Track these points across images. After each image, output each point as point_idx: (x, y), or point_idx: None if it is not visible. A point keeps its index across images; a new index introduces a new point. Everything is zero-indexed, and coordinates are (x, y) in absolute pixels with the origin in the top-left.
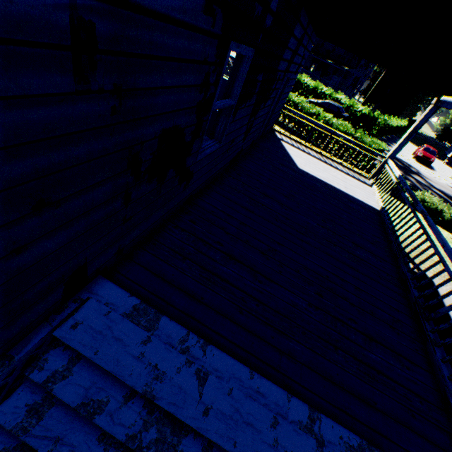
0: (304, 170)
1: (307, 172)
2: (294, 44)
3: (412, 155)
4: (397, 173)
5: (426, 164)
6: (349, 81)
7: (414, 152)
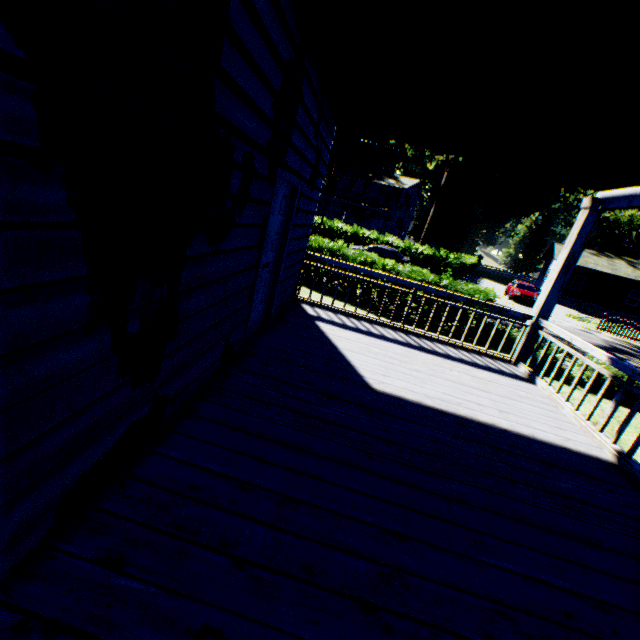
0: (390, 391)
1: (399, 396)
2: (272, 70)
3: (505, 295)
4: (598, 352)
5: (530, 304)
6: (392, 223)
7: (505, 291)
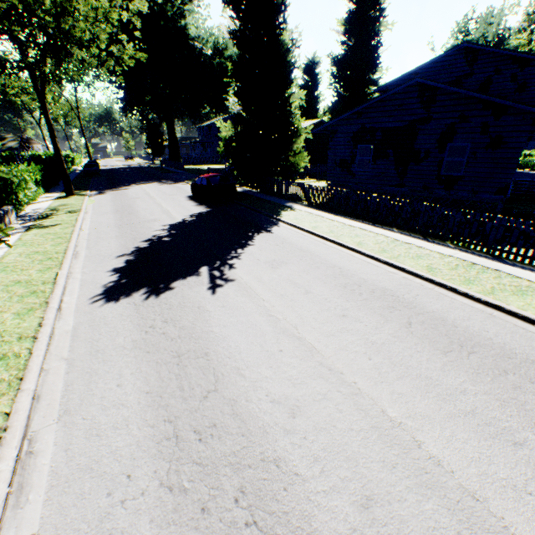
0: None
1: None
2: None
3: None
4: None
5: None
6: None
7: None
